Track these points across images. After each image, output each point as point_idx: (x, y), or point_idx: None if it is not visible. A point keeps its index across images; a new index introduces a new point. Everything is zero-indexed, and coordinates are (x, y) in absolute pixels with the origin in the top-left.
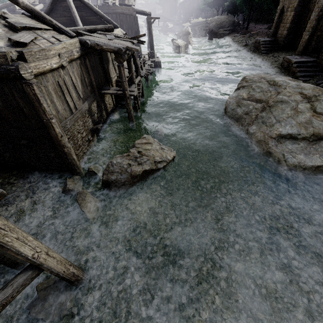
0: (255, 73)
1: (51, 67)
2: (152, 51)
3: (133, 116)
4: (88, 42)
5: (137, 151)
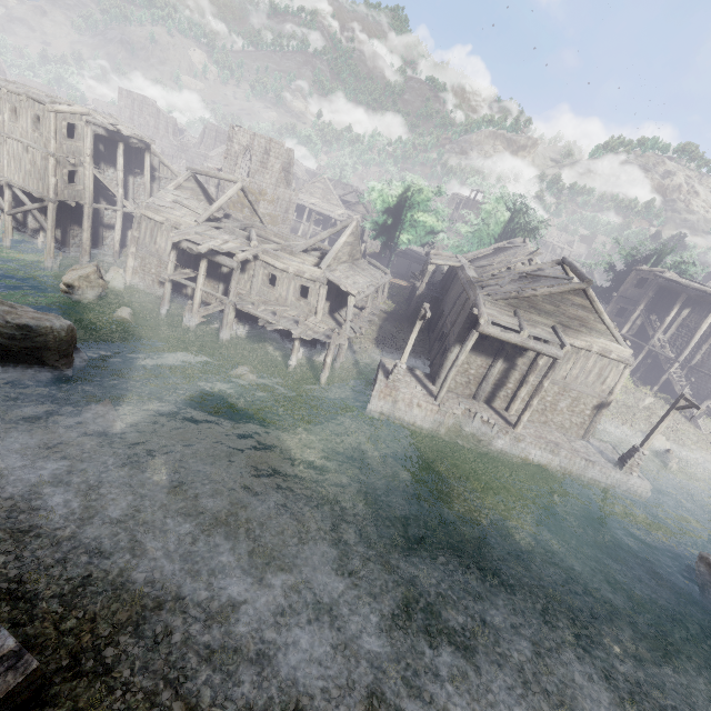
0: (48, 321)
1: (154, 218)
2: (398, 362)
3: (164, 296)
4: (190, 226)
5: (89, 266)
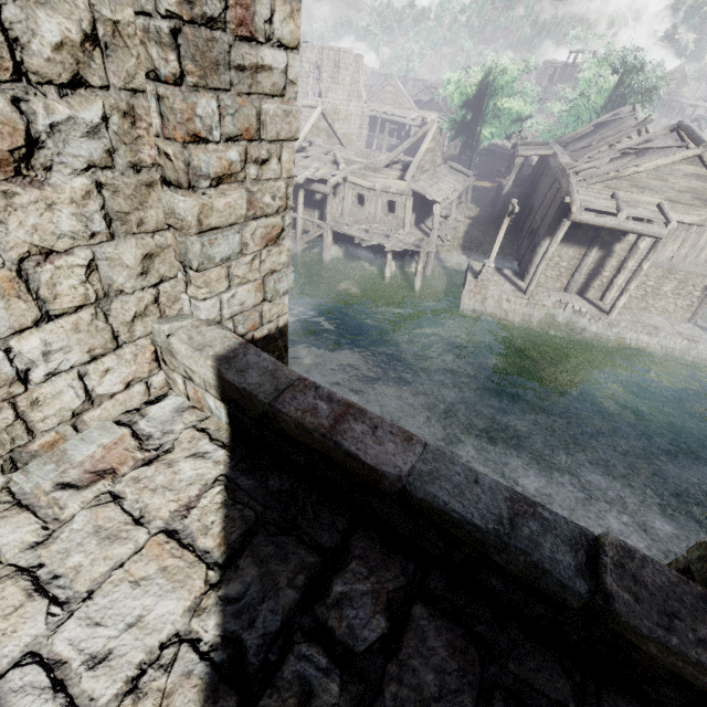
0: None
1: None
2: (487, 261)
3: None
4: None
5: None
